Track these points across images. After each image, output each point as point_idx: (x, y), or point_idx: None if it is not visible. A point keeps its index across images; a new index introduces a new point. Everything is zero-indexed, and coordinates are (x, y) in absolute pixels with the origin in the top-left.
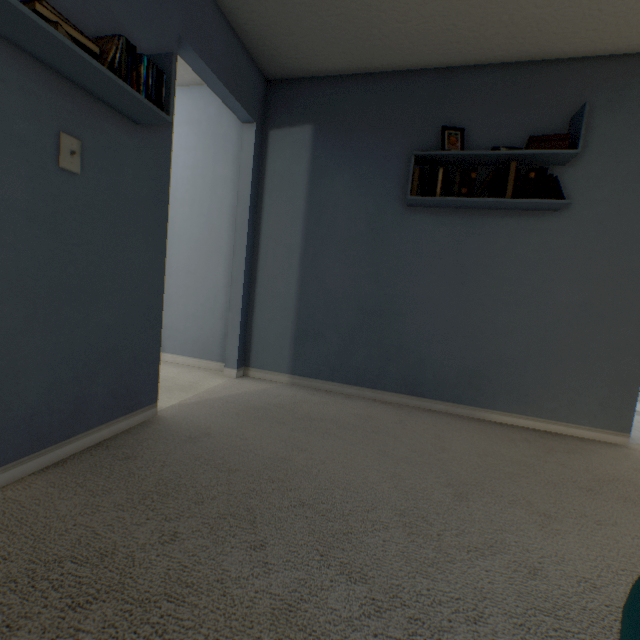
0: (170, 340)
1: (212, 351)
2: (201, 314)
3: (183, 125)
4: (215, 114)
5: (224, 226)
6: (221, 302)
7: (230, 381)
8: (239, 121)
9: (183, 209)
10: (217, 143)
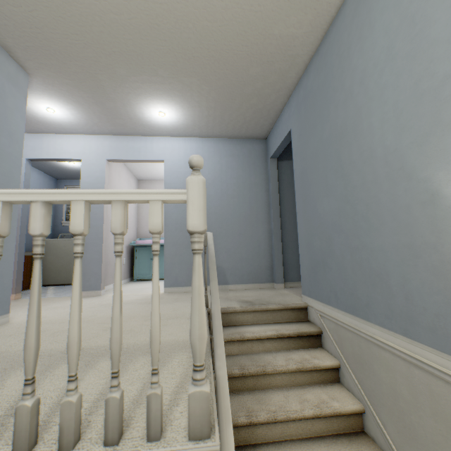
0: (232, 276)
1: (260, 277)
2: (251, 257)
3: (228, 157)
4: (247, 152)
5: (259, 207)
6: (262, 248)
7: (286, 289)
8: (261, 156)
9: (233, 200)
10: (250, 166)
